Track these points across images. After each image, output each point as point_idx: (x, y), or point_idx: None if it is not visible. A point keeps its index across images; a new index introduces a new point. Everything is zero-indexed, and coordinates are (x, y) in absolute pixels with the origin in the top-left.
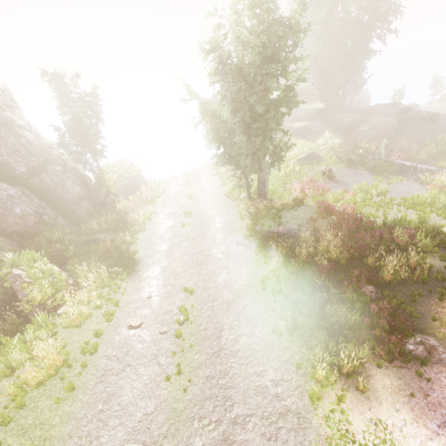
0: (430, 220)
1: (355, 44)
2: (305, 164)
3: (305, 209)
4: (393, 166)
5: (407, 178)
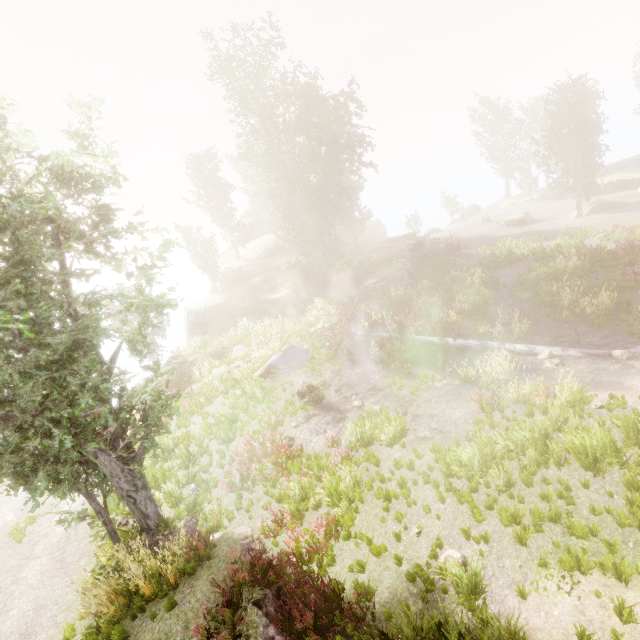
0: (485, 614)
1: (320, 178)
2: (280, 374)
3: (198, 593)
4: (415, 349)
5: (441, 370)
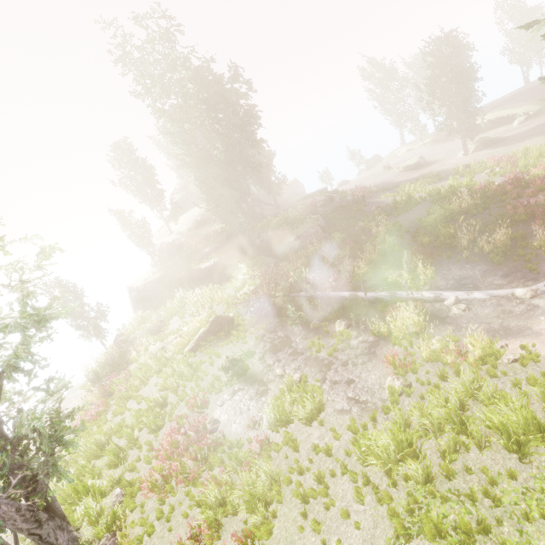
0: None
1: (231, 151)
2: (209, 345)
3: None
4: (331, 306)
5: (356, 325)
